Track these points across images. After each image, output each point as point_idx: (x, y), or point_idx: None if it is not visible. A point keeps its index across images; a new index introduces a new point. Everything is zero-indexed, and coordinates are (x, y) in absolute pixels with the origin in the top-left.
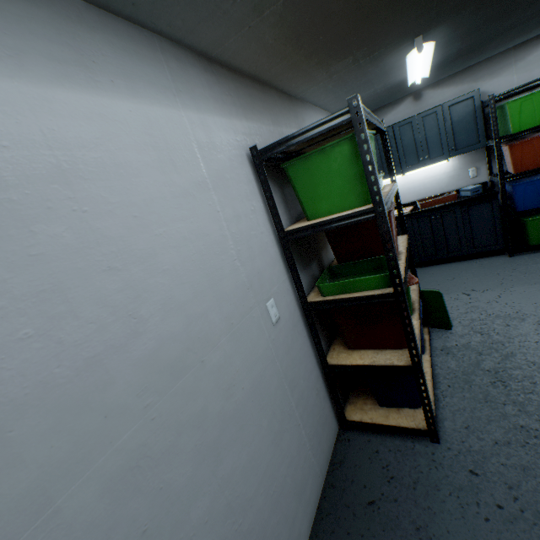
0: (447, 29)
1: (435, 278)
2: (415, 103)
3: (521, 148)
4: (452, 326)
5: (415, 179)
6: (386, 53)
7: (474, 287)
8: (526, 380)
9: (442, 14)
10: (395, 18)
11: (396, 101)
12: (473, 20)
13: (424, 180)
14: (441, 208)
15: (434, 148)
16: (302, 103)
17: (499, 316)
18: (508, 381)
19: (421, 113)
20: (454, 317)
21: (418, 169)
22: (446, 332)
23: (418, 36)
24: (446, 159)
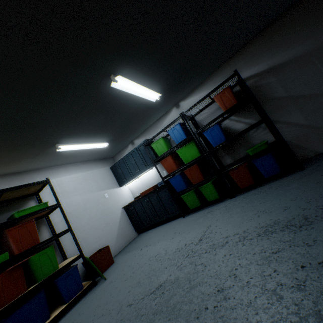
0: (72, 138)
1: (148, 236)
2: (133, 146)
3: (164, 162)
4: (110, 276)
5: (145, 179)
6: (50, 151)
7: (149, 243)
8: (80, 321)
9: (49, 140)
10: (15, 151)
11: (126, 146)
12: (82, 133)
13: (149, 179)
14: (148, 195)
15: (140, 166)
16: (36, 170)
17: (130, 267)
18: (74, 322)
19: (130, 151)
20: (118, 269)
21: (143, 174)
22: (103, 281)
23: (56, 144)
24: (146, 169)
